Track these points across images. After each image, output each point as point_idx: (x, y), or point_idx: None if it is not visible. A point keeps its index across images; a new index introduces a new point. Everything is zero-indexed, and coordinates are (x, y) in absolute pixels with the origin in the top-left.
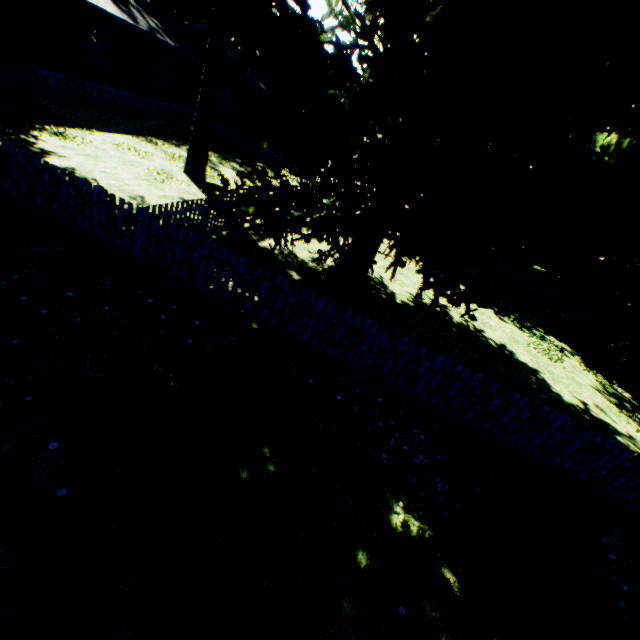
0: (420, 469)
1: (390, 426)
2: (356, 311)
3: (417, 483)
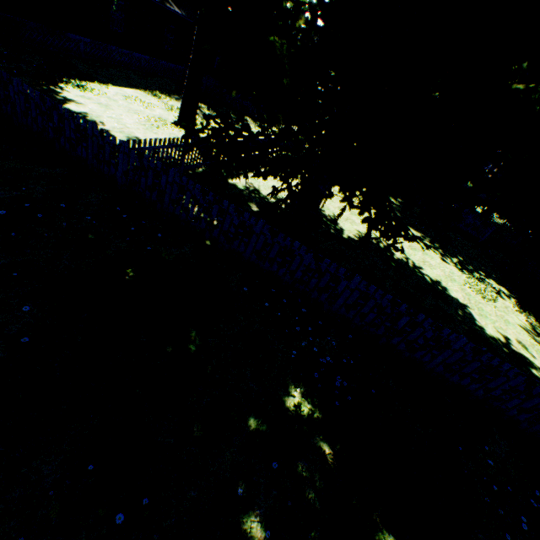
0: (325, 367)
1: (307, 331)
2: (302, 240)
3: (318, 377)
